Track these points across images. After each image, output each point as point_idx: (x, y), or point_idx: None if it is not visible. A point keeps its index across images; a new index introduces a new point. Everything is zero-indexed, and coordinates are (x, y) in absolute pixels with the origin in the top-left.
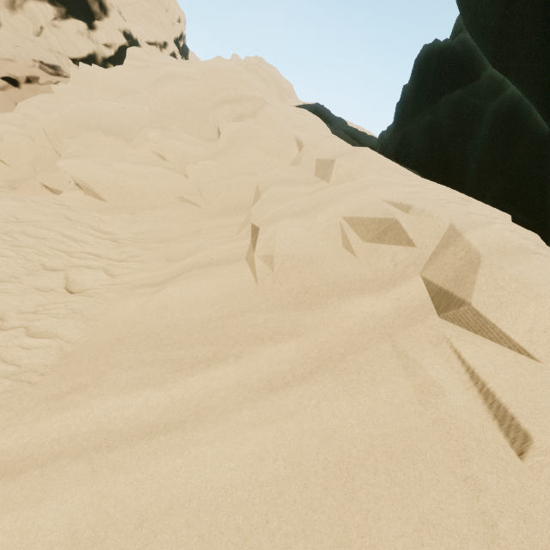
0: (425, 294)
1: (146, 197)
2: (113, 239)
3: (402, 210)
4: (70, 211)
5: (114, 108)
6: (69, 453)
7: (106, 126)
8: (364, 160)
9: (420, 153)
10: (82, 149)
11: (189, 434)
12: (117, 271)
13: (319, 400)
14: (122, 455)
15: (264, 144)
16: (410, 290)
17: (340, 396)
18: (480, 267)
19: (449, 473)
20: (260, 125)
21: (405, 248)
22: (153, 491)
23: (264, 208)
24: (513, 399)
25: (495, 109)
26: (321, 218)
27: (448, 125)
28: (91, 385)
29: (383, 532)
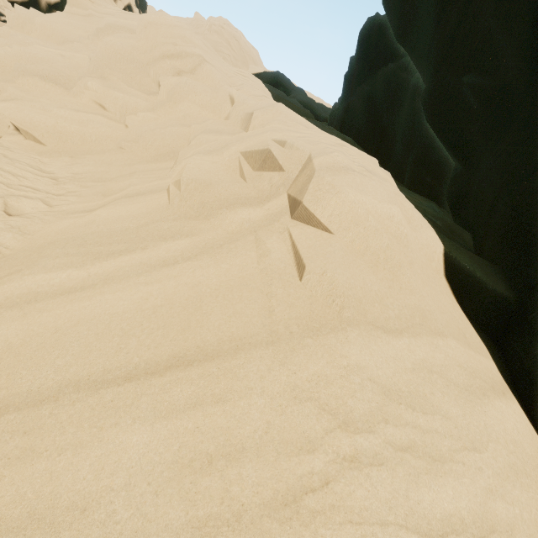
0: (285, 204)
1: (86, 143)
2: (53, 177)
3: (281, 146)
4: (8, 151)
5: (53, 55)
6: (5, 305)
7: (44, 72)
8: (276, 113)
9: (361, 123)
10: (19, 93)
11: (98, 290)
12: (55, 202)
13: (196, 268)
14: (47, 304)
15: (200, 99)
16: (277, 202)
17: (211, 266)
18: (313, 178)
19: (259, 292)
20: (199, 81)
21: (278, 173)
22: (67, 318)
23: (188, 151)
24: (306, 251)
25: (415, 82)
26: (226, 154)
27: (382, 97)
28: (25, 269)
29: (210, 320)
